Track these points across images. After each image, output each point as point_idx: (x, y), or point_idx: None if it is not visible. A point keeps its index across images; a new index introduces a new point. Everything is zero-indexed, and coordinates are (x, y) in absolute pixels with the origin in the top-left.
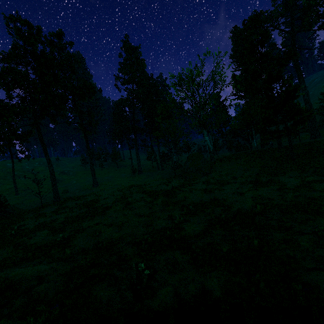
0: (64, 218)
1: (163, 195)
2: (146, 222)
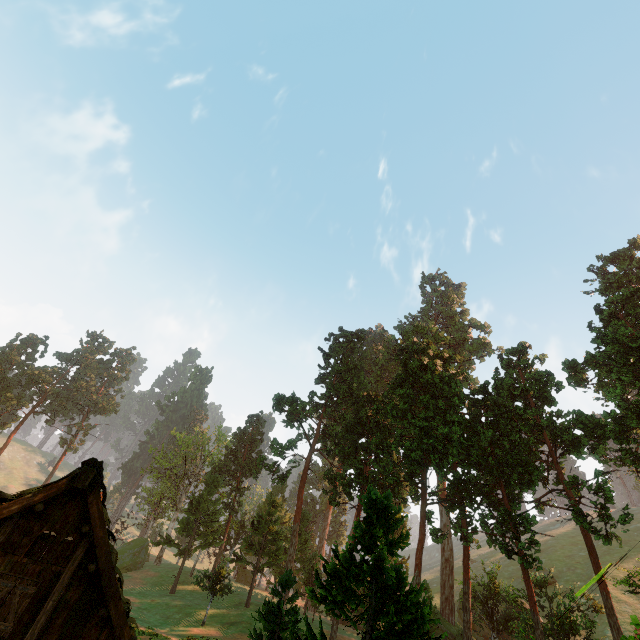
0: None
1: None
2: None
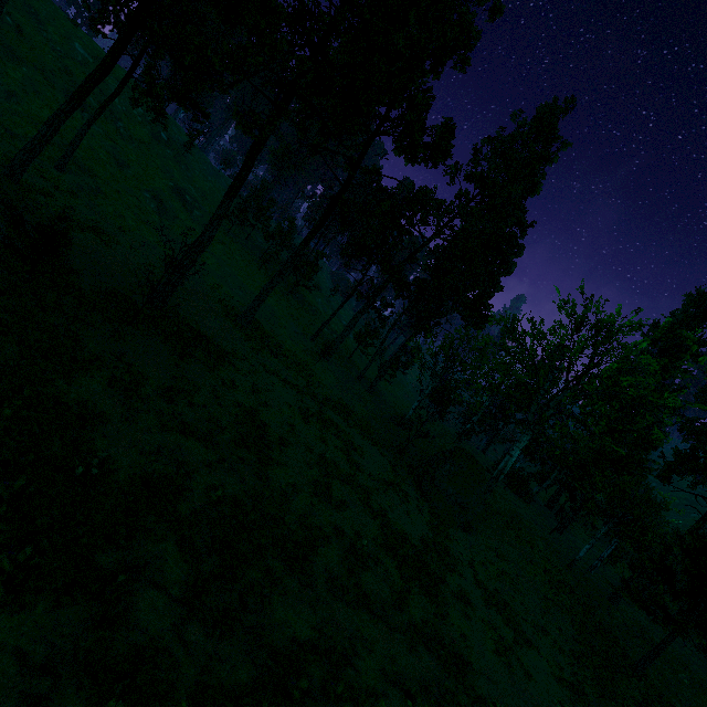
0: (207, 487)
1: (420, 578)
2: None
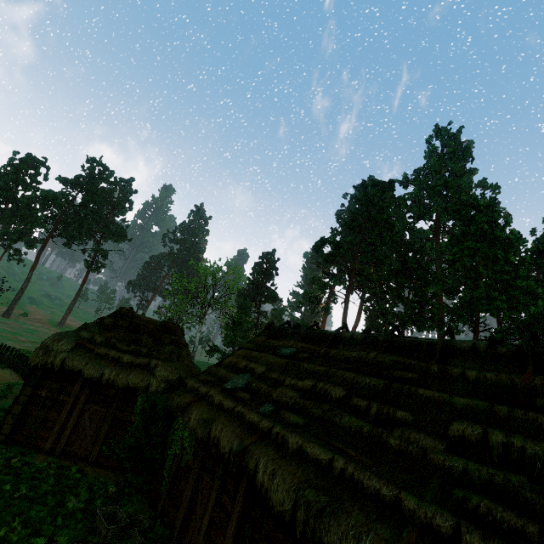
0: None
1: None
2: (32, 348)
